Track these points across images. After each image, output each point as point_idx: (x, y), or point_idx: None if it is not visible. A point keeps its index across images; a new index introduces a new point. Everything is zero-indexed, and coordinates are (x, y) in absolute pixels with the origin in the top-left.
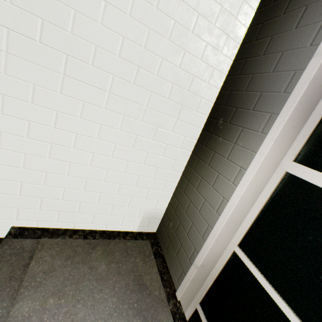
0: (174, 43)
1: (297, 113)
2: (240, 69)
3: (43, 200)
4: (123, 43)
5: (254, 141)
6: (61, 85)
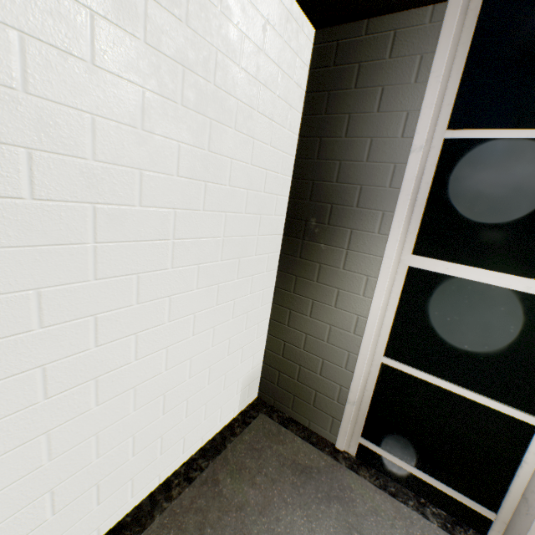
0: (241, 131)
1: (409, 209)
2: (317, 151)
3: (100, 486)
4: (179, 152)
5: (374, 244)
6: (93, 264)
